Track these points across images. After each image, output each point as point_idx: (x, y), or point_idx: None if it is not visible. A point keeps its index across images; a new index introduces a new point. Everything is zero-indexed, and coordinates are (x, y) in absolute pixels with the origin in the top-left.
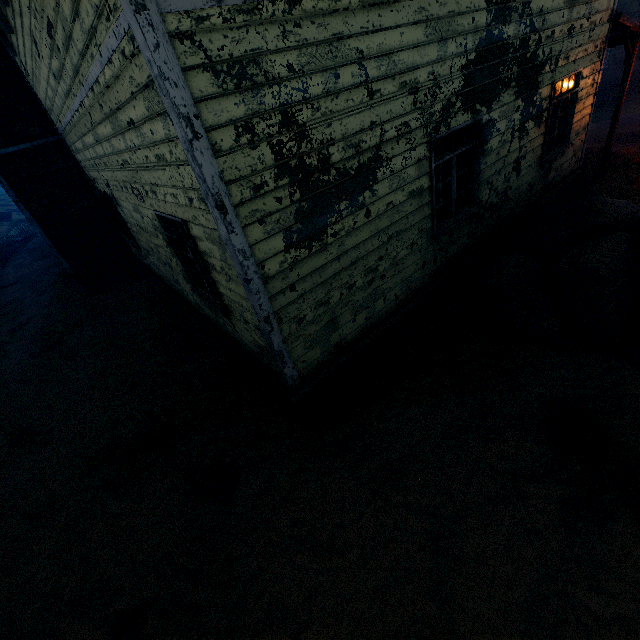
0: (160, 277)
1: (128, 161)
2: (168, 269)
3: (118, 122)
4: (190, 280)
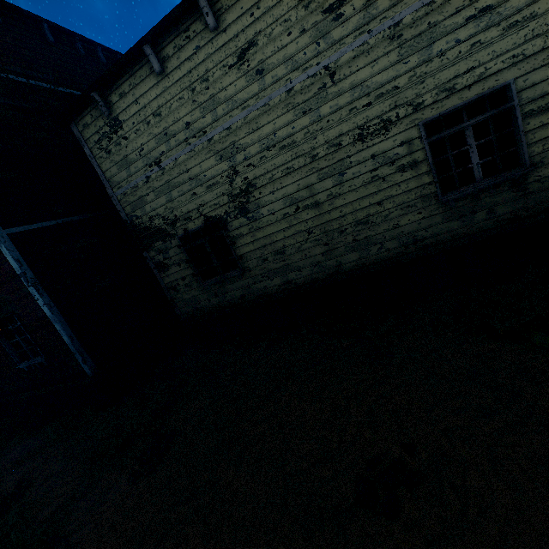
0: (276, 291)
1: (398, 85)
2: (343, 237)
3: (434, 33)
4: (439, 189)
